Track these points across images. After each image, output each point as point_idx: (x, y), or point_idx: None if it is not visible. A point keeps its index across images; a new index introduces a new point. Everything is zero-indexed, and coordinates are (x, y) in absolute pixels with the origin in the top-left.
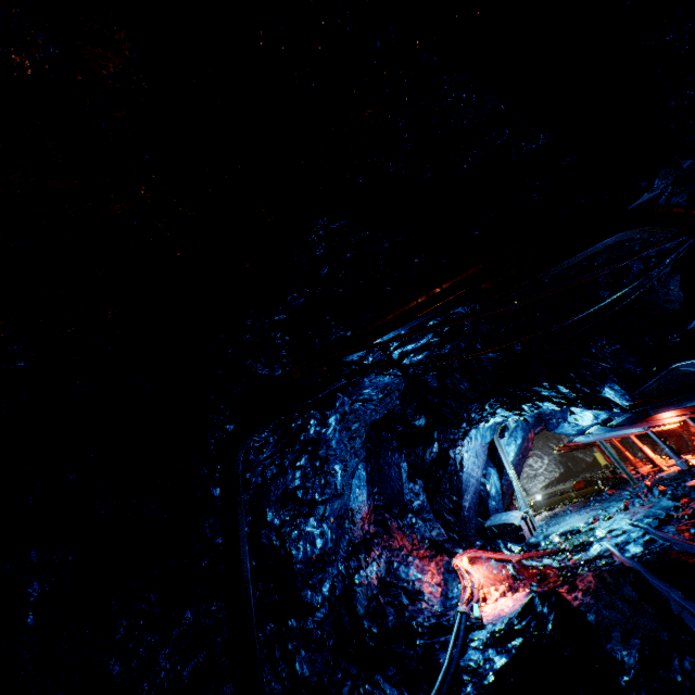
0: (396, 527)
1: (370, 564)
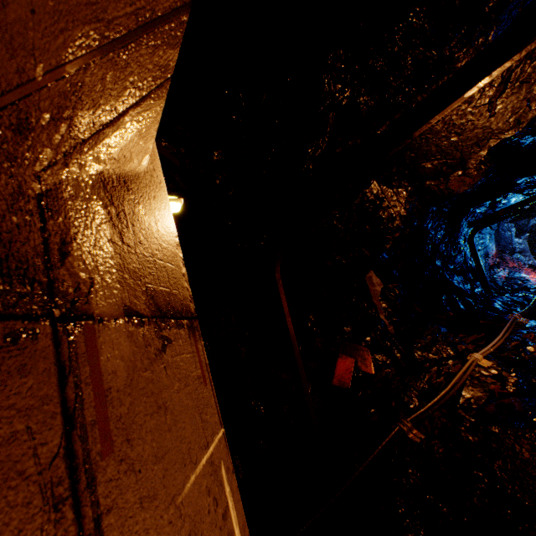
0: (509, 259)
1: (499, 272)
